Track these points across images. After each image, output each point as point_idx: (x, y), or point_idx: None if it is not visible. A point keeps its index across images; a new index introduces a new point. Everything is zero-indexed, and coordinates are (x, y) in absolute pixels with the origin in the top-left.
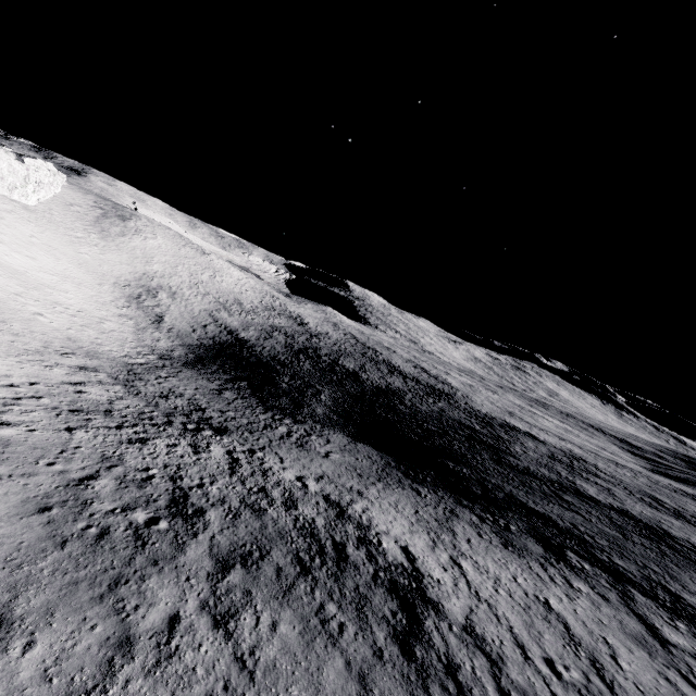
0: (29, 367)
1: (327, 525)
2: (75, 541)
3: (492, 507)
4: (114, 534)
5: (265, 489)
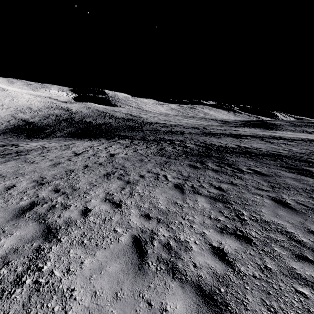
0: None
1: None
2: None
3: (102, 137)
4: None
5: None
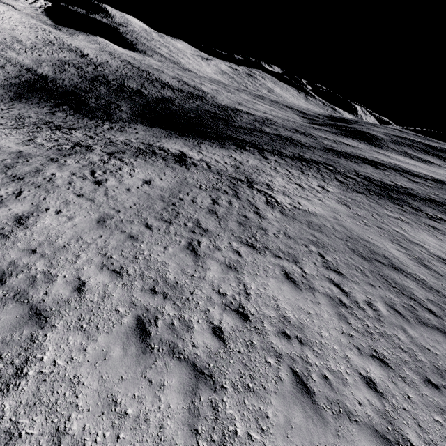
0: None
1: (145, 148)
2: (51, 150)
3: (219, 140)
4: (63, 149)
5: (113, 142)
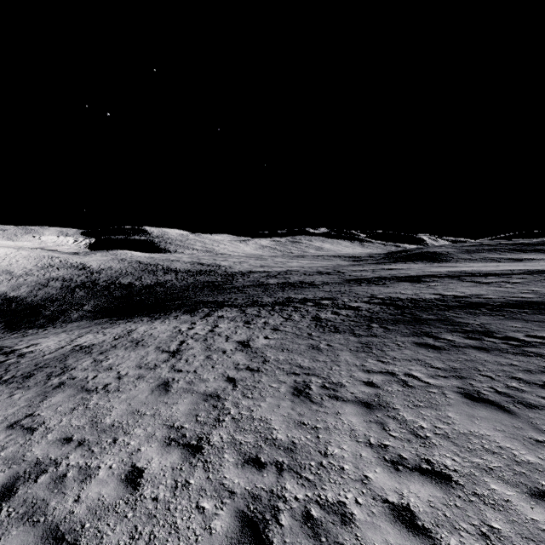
0: None
1: None
2: None
3: (172, 310)
4: None
5: None
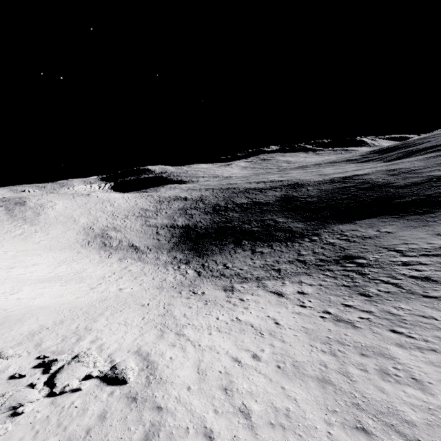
0: (254, 306)
1: None
2: None
3: None
4: None
5: None
